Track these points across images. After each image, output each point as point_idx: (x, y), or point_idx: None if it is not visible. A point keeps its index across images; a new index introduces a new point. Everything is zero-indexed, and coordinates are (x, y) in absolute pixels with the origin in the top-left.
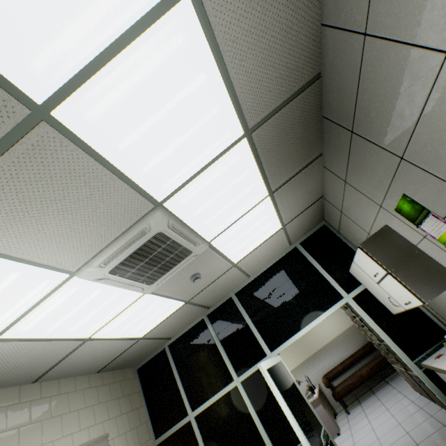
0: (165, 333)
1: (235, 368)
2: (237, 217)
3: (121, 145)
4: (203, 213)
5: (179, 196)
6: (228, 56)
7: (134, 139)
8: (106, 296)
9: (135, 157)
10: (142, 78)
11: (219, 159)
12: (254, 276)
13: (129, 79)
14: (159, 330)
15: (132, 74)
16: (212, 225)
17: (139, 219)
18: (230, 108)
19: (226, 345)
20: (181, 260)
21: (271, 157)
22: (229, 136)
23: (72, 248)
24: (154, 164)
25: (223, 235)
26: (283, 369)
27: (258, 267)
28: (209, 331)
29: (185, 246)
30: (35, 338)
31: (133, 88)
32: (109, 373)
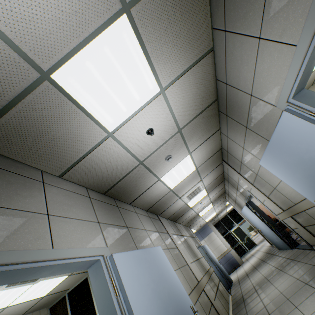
0: (63, 288)
1: None
2: None
3: None
4: None
5: None
6: None
7: None
8: (11, 291)
9: None
10: None
11: None
12: None
13: None
14: (57, 289)
15: None
16: None
17: None
18: None
19: None
20: None
21: None
22: None
23: None
24: None
25: None
26: None
27: None
28: (89, 285)
29: None
30: None
31: None
32: (29, 314)
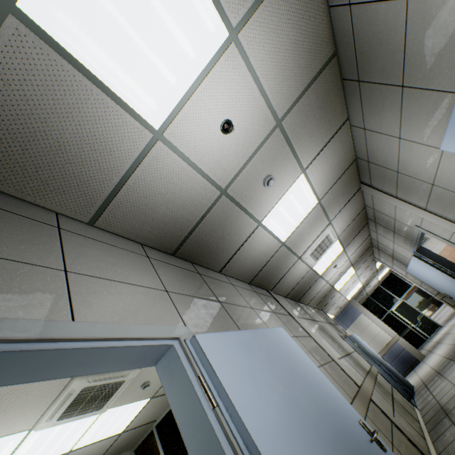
0: (146, 420)
1: None
2: None
3: None
4: None
5: None
6: None
7: None
8: (68, 426)
9: None
10: None
11: None
12: None
13: None
14: (138, 421)
15: None
16: None
17: (65, 385)
18: None
19: None
20: (118, 387)
21: None
22: None
23: (21, 420)
24: None
25: None
26: None
27: None
28: None
29: (115, 381)
30: None
31: None
32: None
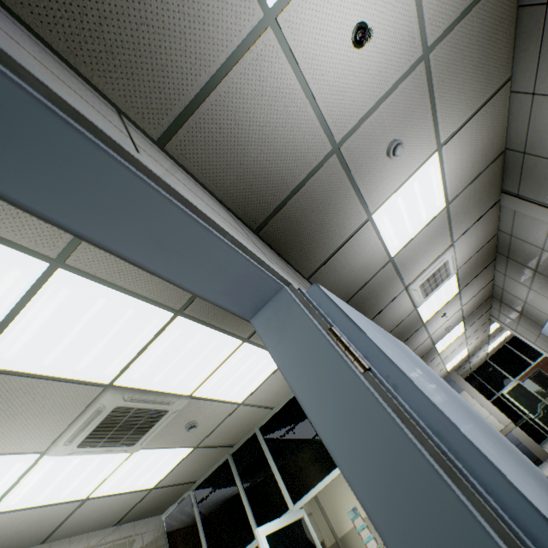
0: (184, 478)
1: (258, 523)
2: (214, 368)
3: (47, 361)
4: (165, 377)
5: (128, 373)
6: (121, 281)
7: (57, 354)
8: (89, 461)
9: (64, 364)
10: (44, 321)
11: (158, 337)
12: (279, 406)
13: (32, 325)
14: (174, 477)
15: (34, 322)
16: (184, 382)
17: (94, 399)
18: (145, 306)
19: (249, 492)
20: (159, 419)
21: (223, 317)
22: (158, 321)
23: (33, 436)
24: (86, 362)
25: (205, 386)
26: (302, 529)
27: (280, 397)
28: (233, 474)
29: (156, 408)
30: (27, 506)
31: (39, 328)
32: (128, 525)
